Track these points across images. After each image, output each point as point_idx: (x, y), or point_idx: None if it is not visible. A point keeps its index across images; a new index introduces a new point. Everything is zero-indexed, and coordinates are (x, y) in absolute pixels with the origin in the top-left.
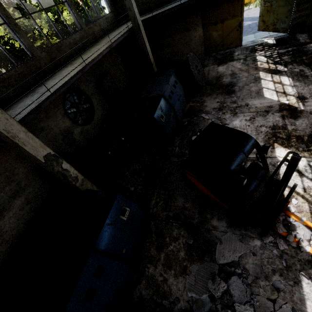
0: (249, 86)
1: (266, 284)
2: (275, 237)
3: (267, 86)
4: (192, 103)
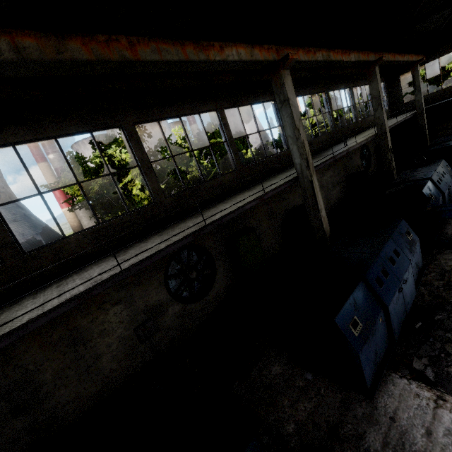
0: None
1: None
2: None
3: None
4: None
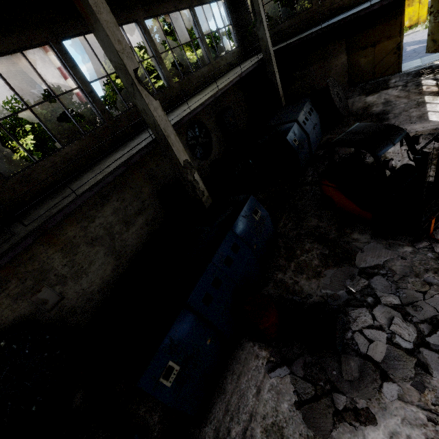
0: (408, 111)
1: (416, 281)
2: (431, 243)
3: (435, 109)
4: (330, 135)
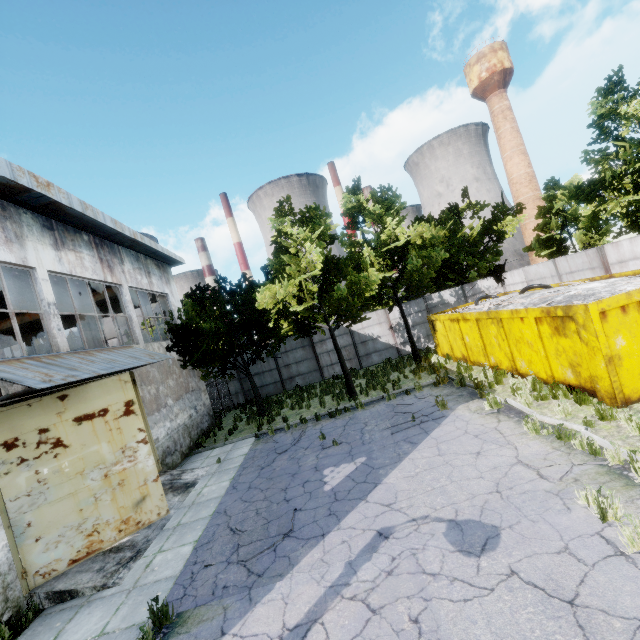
0: None
1: None
2: None
3: None
4: None
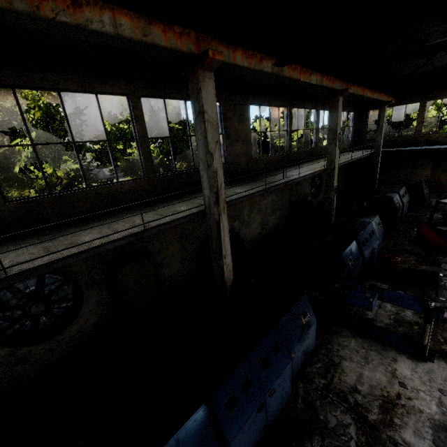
0: None
1: None
2: None
3: None
4: (414, 213)
